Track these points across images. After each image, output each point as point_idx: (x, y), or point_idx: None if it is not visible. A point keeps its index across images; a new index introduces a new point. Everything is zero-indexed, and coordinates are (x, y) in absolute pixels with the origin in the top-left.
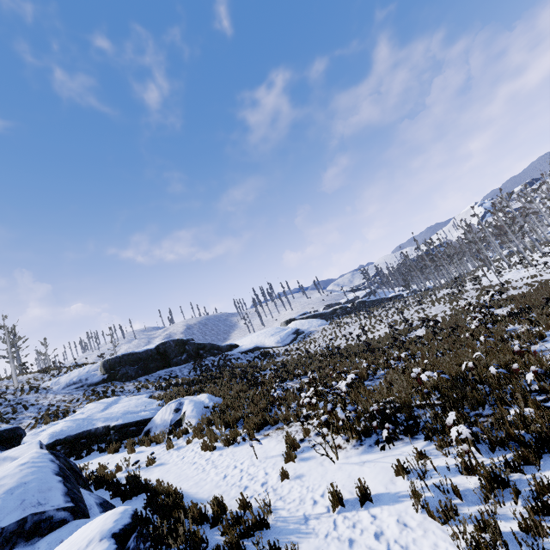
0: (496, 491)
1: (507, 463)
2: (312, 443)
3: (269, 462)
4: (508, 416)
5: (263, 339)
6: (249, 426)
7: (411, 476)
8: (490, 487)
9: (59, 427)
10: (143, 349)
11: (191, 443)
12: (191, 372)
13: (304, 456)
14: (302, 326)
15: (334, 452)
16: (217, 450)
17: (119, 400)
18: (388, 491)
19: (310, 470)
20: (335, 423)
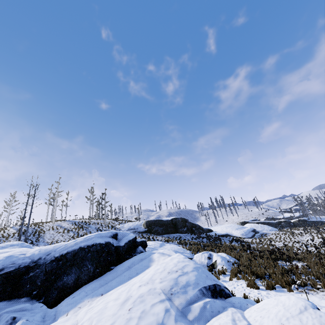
0: None
1: None
2: None
3: None
4: None
5: (230, 230)
6: (281, 281)
7: None
8: None
9: None
10: (165, 219)
11: (232, 280)
12: (192, 239)
13: None
14: (256, 227)
15: None
16: (261, 290)
17: (164, 243)
18: None
19: None
20: None
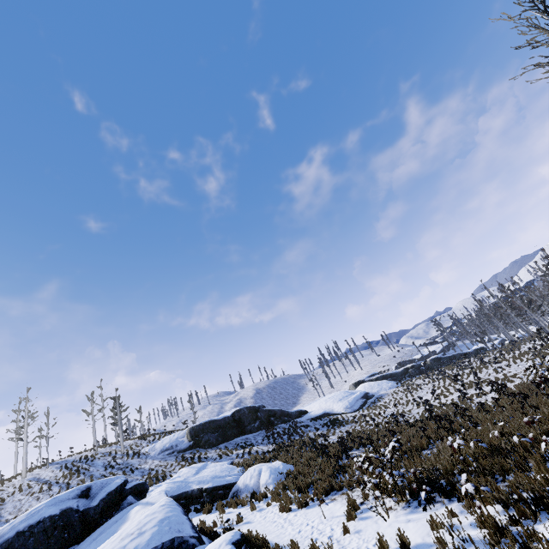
0: (501, 540)
1: (510, 517)
2: (369, 505)
3: (334, 521)
4: (525, 481)
5: (331, 405)
6: (318, 491)
7: (443, 530)
8: (496, 536)
9: (164, 488)
10: (221, 416)
11: (270, 506)
12: (264, 440)
13: (363, 516)
14: (372, 388)
15: (385, 511)
16: (292, 512)
17: (206, 465)
18: (424, 541)
19: (367, 526)
20: (385, 485)
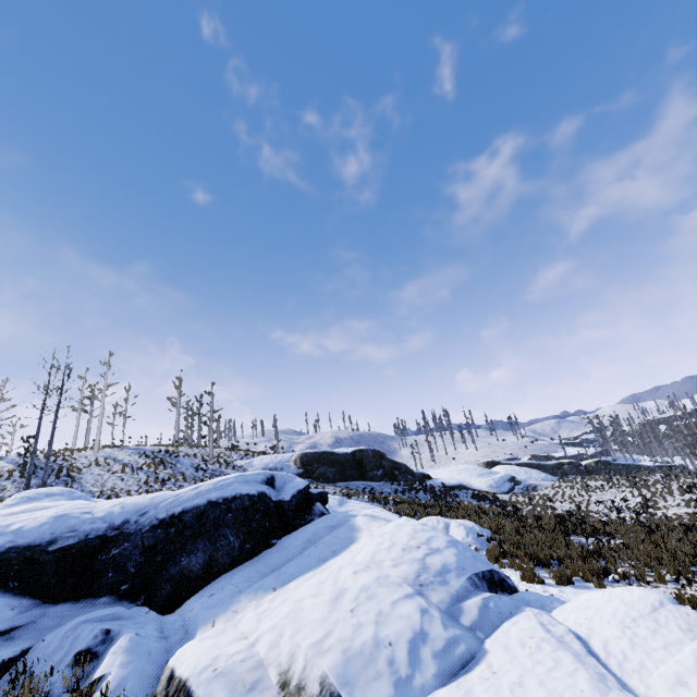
0: None
1: None
2: None
3: None
4: None
5: (468, 478)
6: (583, 571)
7: None
8: None
9: None
10: (340, 451)
11: None
12: (396, 493)
13: None
14: (516, 474)
15: None
16: (549, 586)
17: (345, 499)
18: None
19: None
20: None
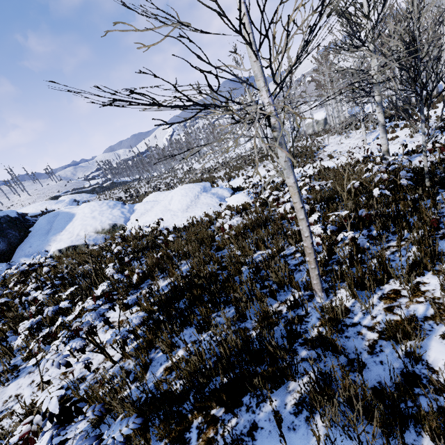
0: None
1: None
2: None
3: None
4: None
5: (50, 206)
6: None
7: None
8: None
9: None
10: None
11: None
12: None
13: None
14: (75, 198)
15: None
16: None
17: None
18: None
19: None
20: None
